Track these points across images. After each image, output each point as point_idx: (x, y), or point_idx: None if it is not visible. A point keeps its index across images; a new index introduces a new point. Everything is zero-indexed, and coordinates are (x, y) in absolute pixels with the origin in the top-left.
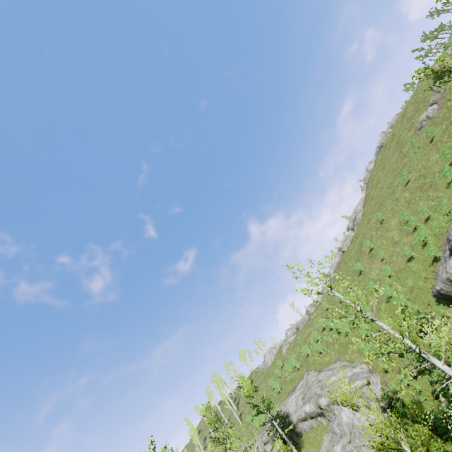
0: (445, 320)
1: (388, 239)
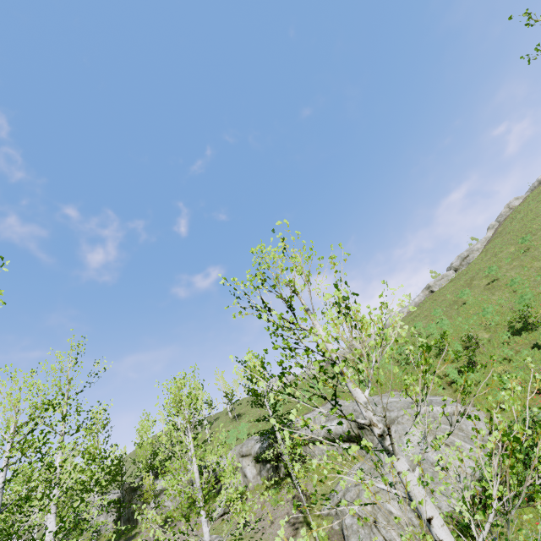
0: None
1: (533, 269)
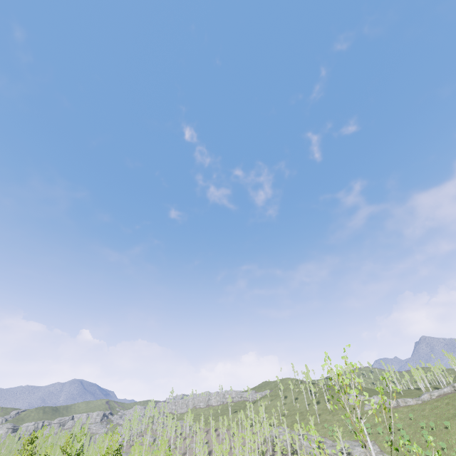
0: None
1: None
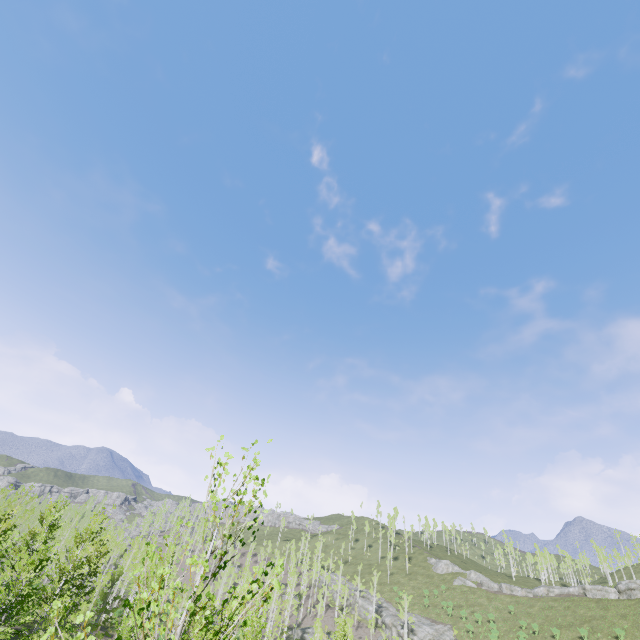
0: None
1: None
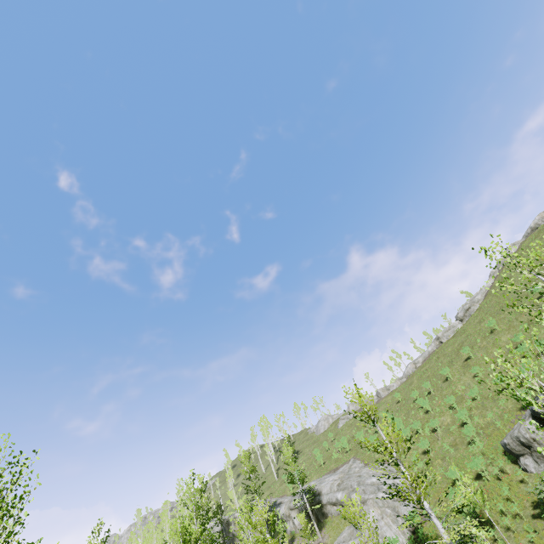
0: (500, 474)
1: (491, 355)
